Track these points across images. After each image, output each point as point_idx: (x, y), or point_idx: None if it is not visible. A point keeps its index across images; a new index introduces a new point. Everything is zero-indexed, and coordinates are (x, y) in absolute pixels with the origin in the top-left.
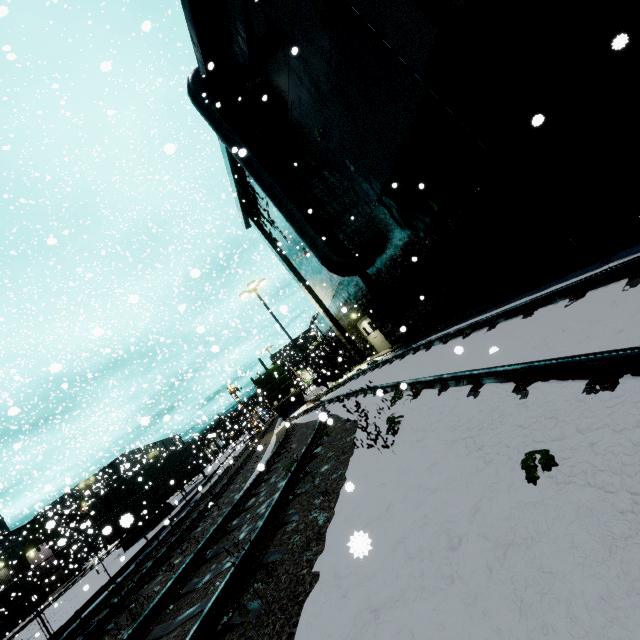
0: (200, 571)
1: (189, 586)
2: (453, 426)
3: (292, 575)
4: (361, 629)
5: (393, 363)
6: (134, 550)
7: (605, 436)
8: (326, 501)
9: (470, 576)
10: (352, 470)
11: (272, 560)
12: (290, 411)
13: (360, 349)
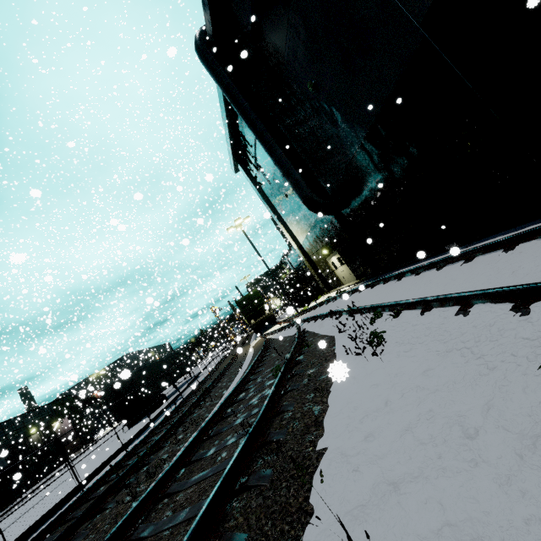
0: (204, 445)
1: (197, 455)
2: (444, 339)
3: (297, 452)
4: (382, 497)
5: (363, 291)
6: (137, 428)
7: None
8: (318, 397)
9: (497, 460)
10: None
11: (276, 439)
12: (263, 329)
13: (327, 281)
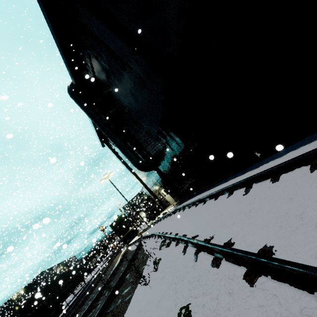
0: None
1: None
2: (173, 272)
3: None
4: None
5: (171, 216)
6: None
7: (208, 300)
8: None
9: None
10: (134, 295)
11: None
12: (131, 238)
13: (163, 203)
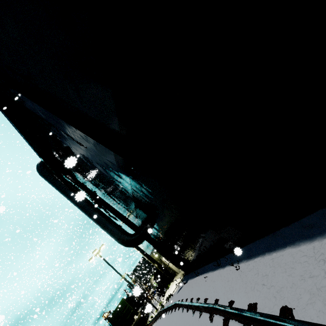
0: None
1: None
2: None
3: None
4: None
5: (172, 313)
6: None
7: None
8: None
9: None
10: None
11: None
12: None
13: (169, 271)
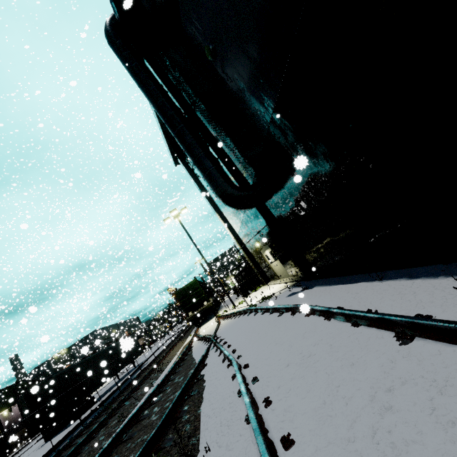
0: None
1: None
2: None
3: None
4: None
5: (282, 317)
6: None
7: None
8: None
9: None
10: None
11: None
12: (207, 317)
13: (264, 272)
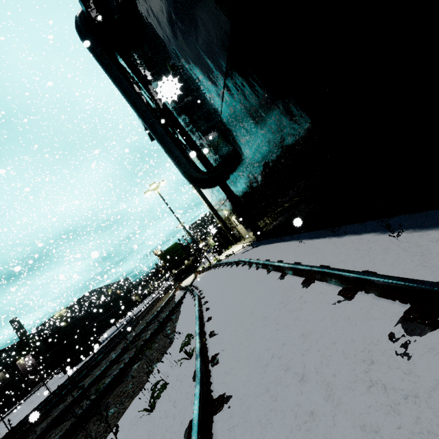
0: None
1: None
2: None
3: None
4: None
5: (231, 268)
6: (61, 382)
7: None
8: None
9: None
10: None
11: None
12: (189, 273)
13: (234, 234)
